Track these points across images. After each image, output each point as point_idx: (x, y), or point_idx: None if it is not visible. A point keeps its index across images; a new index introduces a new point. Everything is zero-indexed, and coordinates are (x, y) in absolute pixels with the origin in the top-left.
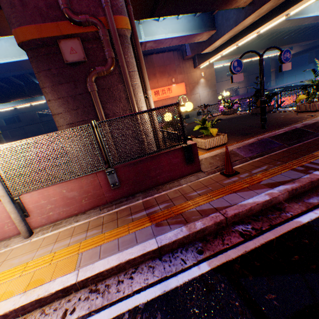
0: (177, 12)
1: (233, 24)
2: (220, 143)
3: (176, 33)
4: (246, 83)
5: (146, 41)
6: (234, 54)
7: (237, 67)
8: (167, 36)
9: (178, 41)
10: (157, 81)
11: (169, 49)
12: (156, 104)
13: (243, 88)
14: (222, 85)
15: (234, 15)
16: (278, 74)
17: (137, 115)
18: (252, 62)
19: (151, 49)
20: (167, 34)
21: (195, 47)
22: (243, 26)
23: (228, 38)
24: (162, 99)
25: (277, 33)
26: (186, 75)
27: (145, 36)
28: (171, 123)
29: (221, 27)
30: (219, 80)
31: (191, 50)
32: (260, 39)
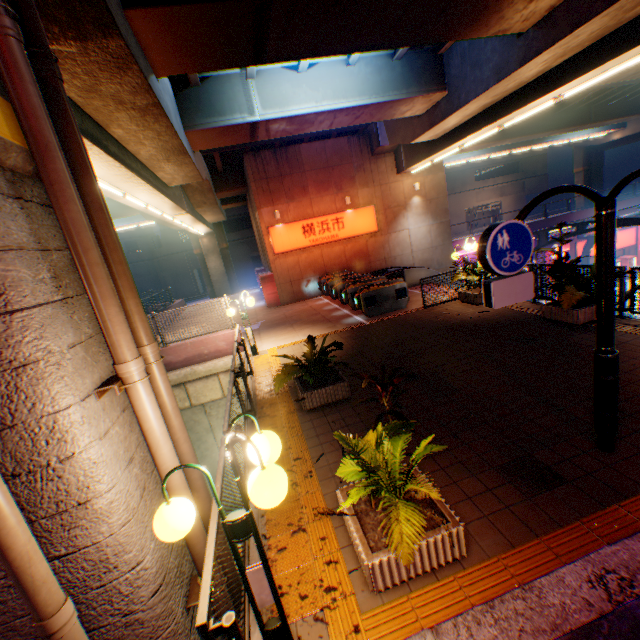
0: (333, 46)
1: (491, 75)
2: (437, 559)
3: (343, 98)
4: (519, 196)
5: (266, 119)
6: (492, 138)
7: (511, 250)
8: (320, 105)
9: (351, 117)
10: (310, 203)
11: (340, 131)
12: (306, 253)
13: (512, 207)
14: (464, 199)
15: (494, 53)
16: (591, 179)
17: (0, 534)
18: (532, 151)
19: (285, 136)
20: (320, 101)
21: (398, 127)
22: (520, 80)
23: (477, 110)
24: (322, 244)
25: (593, 93)
26: (379, 187)
27: (263, 106)
28: (299, 365)
29: (459, 83)
30: (457, 190)
31: (389, 135)
32: (554, 107)
